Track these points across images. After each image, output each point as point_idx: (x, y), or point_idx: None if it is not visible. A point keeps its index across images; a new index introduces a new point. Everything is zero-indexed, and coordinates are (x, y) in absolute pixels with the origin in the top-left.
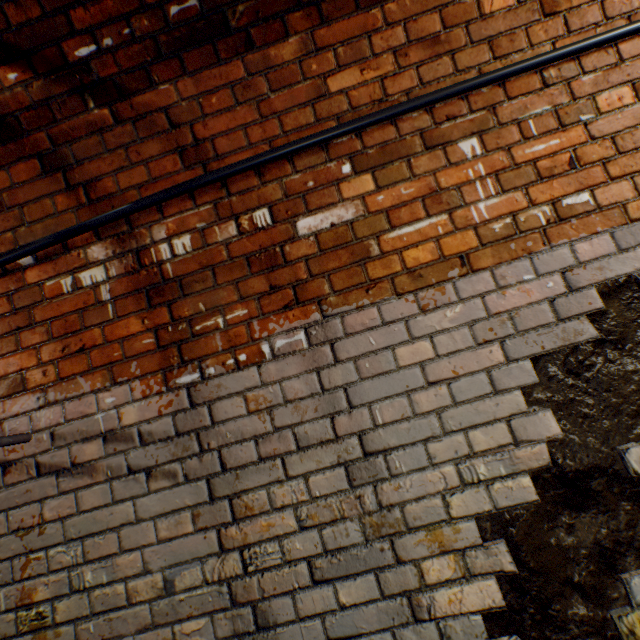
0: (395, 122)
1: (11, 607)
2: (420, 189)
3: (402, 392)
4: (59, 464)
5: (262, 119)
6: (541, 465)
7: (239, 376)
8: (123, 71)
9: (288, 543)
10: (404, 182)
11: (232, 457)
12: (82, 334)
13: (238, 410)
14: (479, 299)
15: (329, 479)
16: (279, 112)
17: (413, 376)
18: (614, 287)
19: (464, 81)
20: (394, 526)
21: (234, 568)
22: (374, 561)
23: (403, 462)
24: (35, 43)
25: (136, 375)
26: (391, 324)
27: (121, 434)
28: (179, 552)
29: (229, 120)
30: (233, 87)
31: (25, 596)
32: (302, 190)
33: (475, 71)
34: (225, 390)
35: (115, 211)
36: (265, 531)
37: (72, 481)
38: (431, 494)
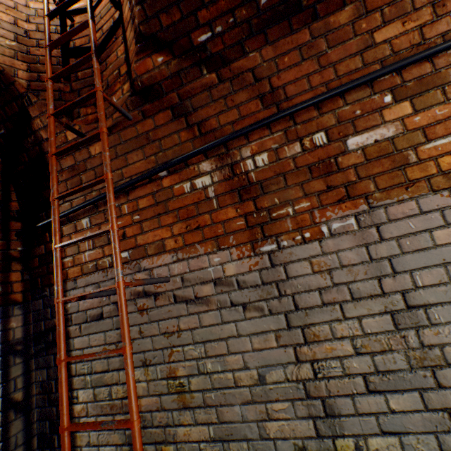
0: (431, 59)
1: (164, 377)
2: None
3: (439, 264)
4: (187, 296)
5: (320, 69)
6: None
7: (305, 247)
8: (226, 47)
9: (347, 362)
10: (438, 105)
11: (302, 301)
12: (197, 218)
13: (305, 270)
14: None
15: (378, 322)
16: (334, 62)
17: (448, 252)
18: None
19: None
20: (434, 360)
21: (306, 373)
22: (418, 383)
23: (441, 315)
24: (175, 36)
25: (233, 244)
26: (428, 213)
27: (225, 281)
28: (267, 358)
29: (296, 72)
30: (300, 48)
31: (171, 372)
32: (351, 117)
33: None
34: (295, 256)
35: (220, 139)
36: (328, 352)
37: (195, 307)
38: None
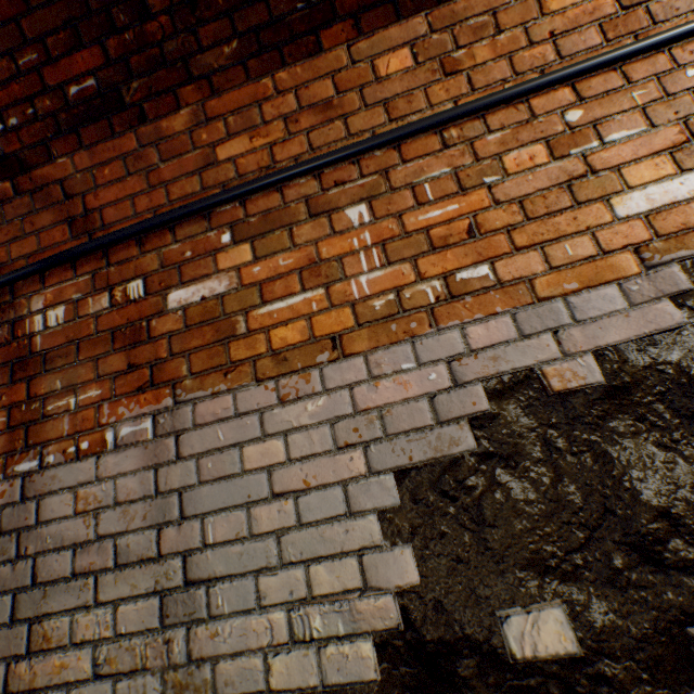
0: (282, 189)
1: None
2: (300, 260)
3: (242, 503)
4: None
5: (151, 188)
6: (389, 627)
7: (76, 467)
8: (26, 147)
9: None
10: (284, 252)
11: (46, 568)
12: None
13: (66, 509)
14: (347, 390)
15: (140, 611)
16: (167, 181)
17: (258, 483)
18: (511, 383)
19: (350, 145)
20: (200, 690)
21: None
22: None
23: (227, 599)
24: None
25: None
26: (245, 416)
27: None
28: None
29: (119, 190)
30: (126, 158)
31: None
32: (179, 260)
33: (369, 134)
34: (59, 483)
35: None
36: (56, 673)
37: None
38: (252, 650)
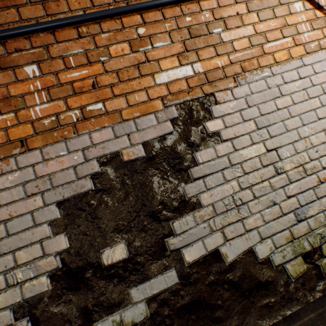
0: None
1: None
2: None
3: None
4: None
5: None
6: (54, 268)
7: None
8: None
9: None
10: None
11: None
12: None
13: None
14: (31, 167)
15: None
16: None
17: None
18: (110, 158)
19: (20, 26)
20: None
21: None
22: None
23: None
24: None
25: None
26: None
27: None
28: None
29: None
30: None
31: None
32: None
33: (35, 21)
34: None
35: None
36: None
37: None
38: None
